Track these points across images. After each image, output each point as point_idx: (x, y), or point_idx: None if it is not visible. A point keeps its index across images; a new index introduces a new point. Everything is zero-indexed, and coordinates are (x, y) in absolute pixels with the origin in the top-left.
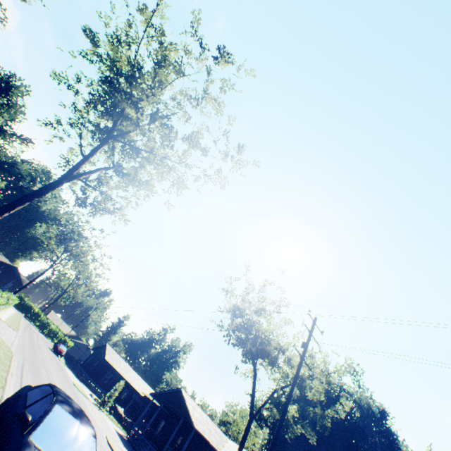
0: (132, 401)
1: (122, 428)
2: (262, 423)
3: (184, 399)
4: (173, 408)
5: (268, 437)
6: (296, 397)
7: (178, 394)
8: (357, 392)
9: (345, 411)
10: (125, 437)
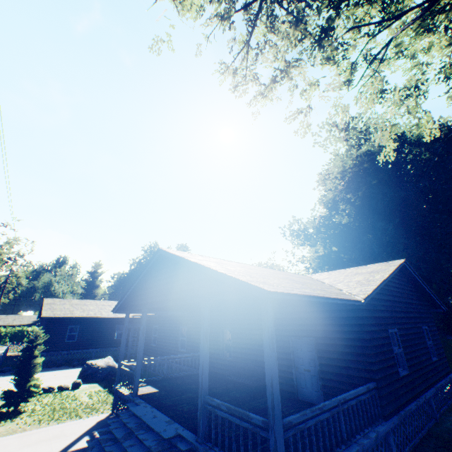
0: (131, 334)
1: (106, 398)
2: (313, 242)
3: (180, 260)
4: (169, 300)
5: (327, 251)
6: (351, 175)
7: (165, 269)
8: (416, 126)
9: (414, 154)
10: (83, 447)
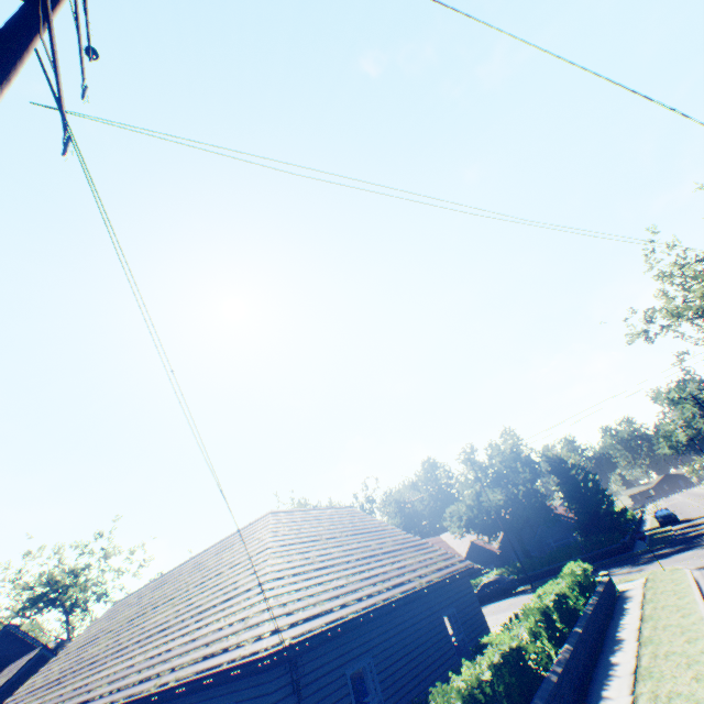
0: None
1: None
2: None
3: None
4: None
5: None
6: None
7: None
8: None
9: None
10: None
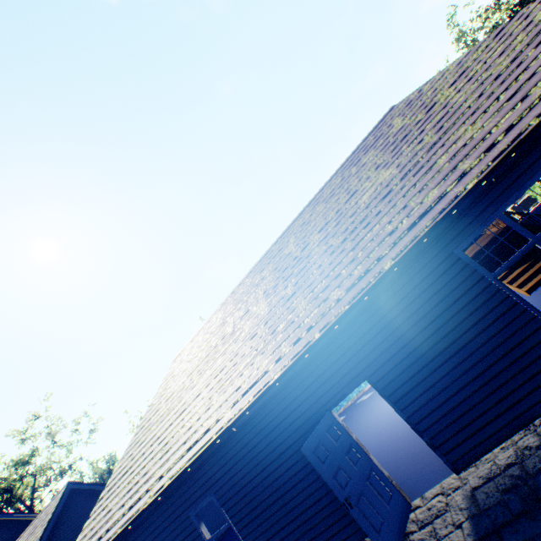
0: None
1: None
2: None
3: None
4: None
5: None
6: None
7: None
8: None
9: None
10: None
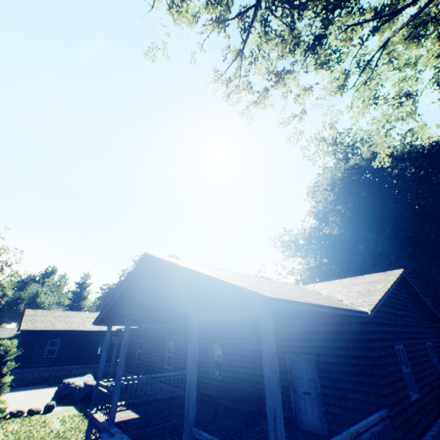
0: (115, 348)
1: (81, 423)
2: (303, 254)
3: (168, 265)
4: (154, 311)
5: (318, 263)
6: (340, 186)
7: (151, 276)
8: (400, 143)
9: (400, 168)
10: None
